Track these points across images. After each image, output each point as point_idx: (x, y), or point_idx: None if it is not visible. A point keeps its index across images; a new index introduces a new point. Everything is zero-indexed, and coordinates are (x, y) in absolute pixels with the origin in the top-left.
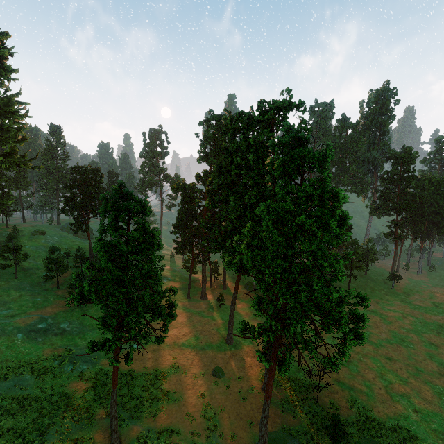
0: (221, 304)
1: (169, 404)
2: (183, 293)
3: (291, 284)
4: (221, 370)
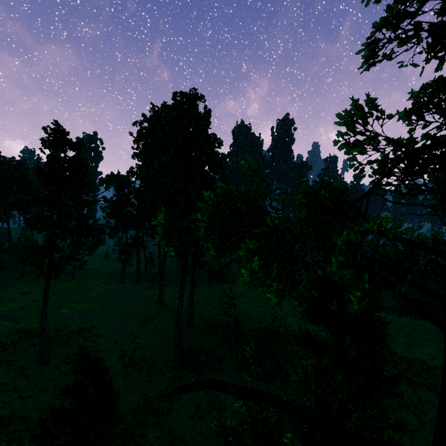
0: (155, 283)
1: (99, 339)
2: (117, 280)
3: (192, 203)
4: (151, 318)
